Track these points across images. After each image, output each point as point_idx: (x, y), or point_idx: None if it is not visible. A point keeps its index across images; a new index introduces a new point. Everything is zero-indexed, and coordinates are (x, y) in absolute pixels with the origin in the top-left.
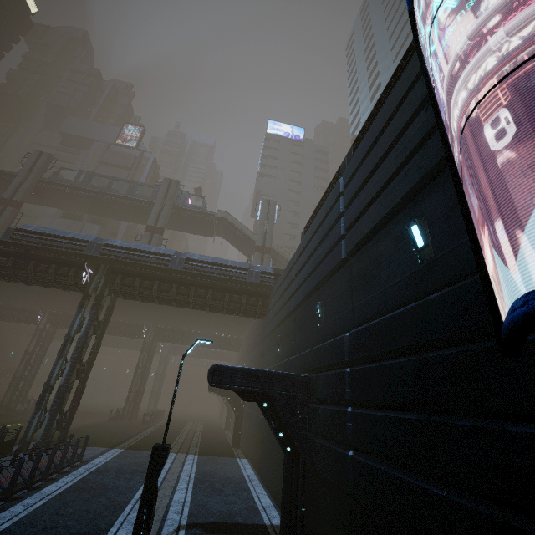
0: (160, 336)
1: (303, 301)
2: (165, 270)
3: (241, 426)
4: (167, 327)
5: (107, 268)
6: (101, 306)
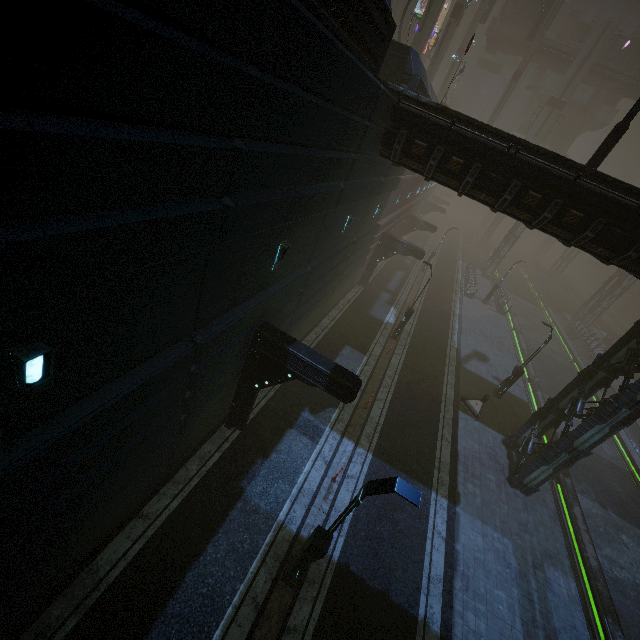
0: None
1: None
2: None
3: None
4: None
5: None
6: None
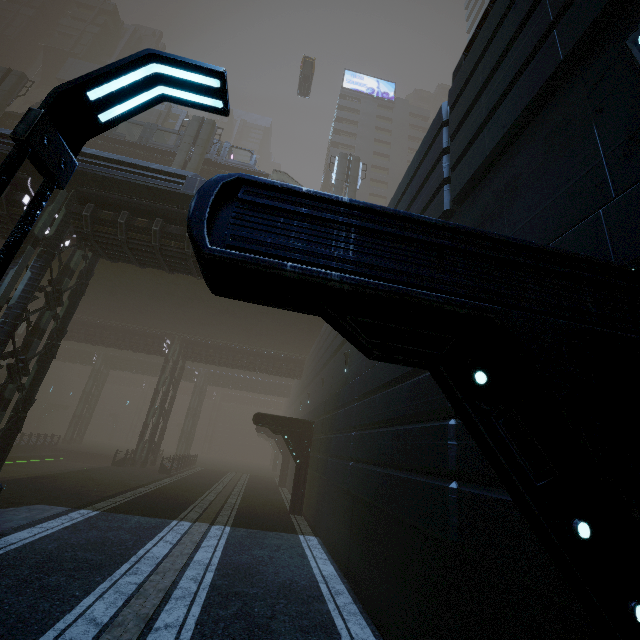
0: (189, 352)
1: (502, 144)
2: (173, 199)
3: (304, 481)
4: (199, 339)
5: (71, 195)
6: (69, 270)
